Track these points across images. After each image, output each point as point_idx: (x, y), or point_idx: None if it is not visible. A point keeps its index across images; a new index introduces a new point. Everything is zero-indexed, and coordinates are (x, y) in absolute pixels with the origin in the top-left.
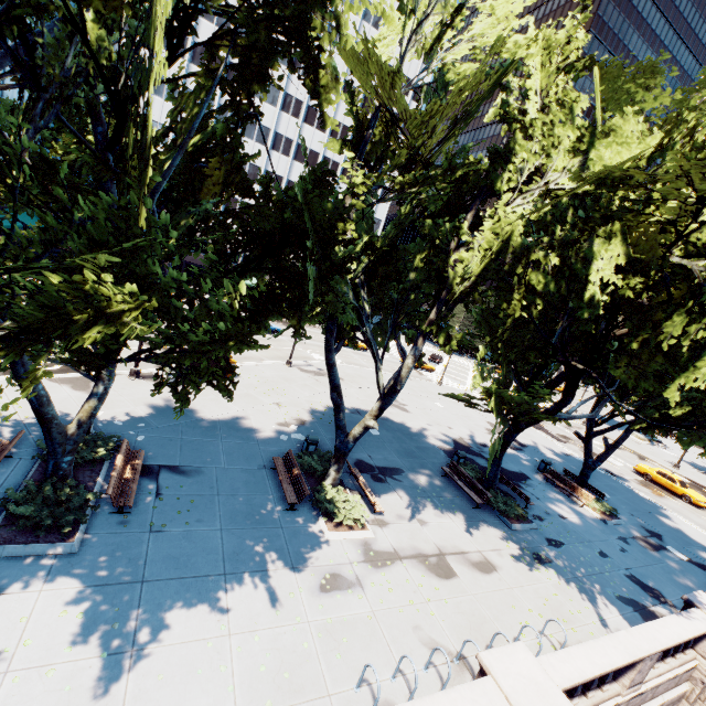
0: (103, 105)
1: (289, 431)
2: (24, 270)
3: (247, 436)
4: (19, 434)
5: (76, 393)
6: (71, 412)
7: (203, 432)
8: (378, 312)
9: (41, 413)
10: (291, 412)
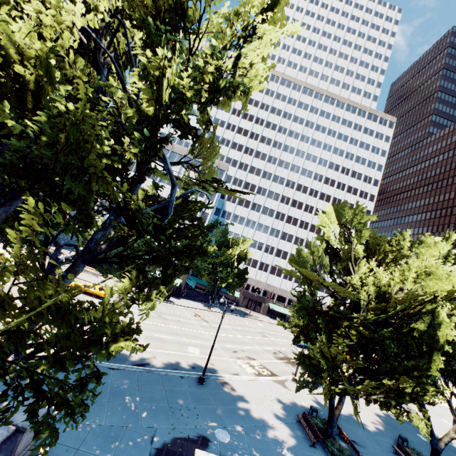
0: (350, 304)
1: (380, 428)
2: (381, 373)
3: (364, 428)
4: (306, 413)
5: (286, 389)
6: (294, 401)
7: (346, 422)
8: (440, 373)
9: (333, 408)
10: (369, 414)
